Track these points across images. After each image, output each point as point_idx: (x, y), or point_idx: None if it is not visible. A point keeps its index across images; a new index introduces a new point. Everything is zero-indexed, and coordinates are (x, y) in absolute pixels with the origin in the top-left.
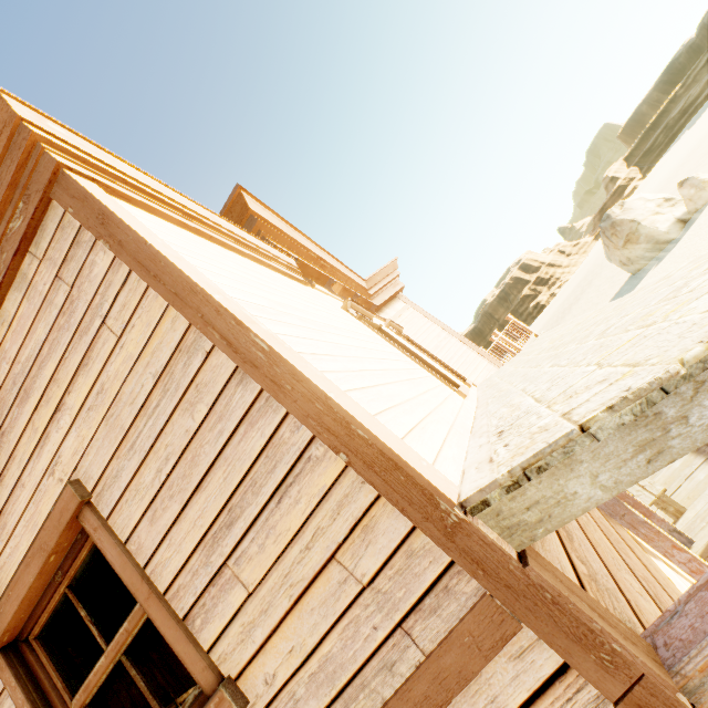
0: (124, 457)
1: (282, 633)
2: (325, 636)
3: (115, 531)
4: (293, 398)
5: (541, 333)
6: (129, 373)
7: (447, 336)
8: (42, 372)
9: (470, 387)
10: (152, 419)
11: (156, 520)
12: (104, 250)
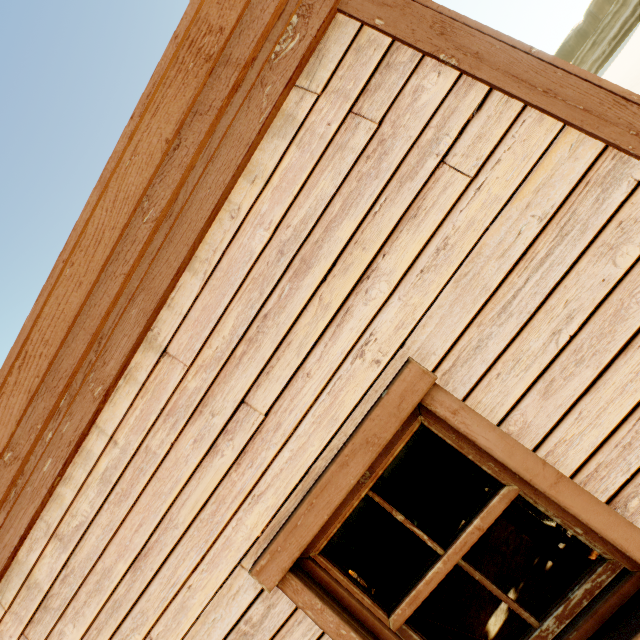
0: (490, 323)
1: None
2: None
3: (479, 413)
4: None
5: None
6: (494, 220)
7: None
8: (332, 234)
9: None
10: (538, 273)
11: (553, 392)
12: (437, 71)
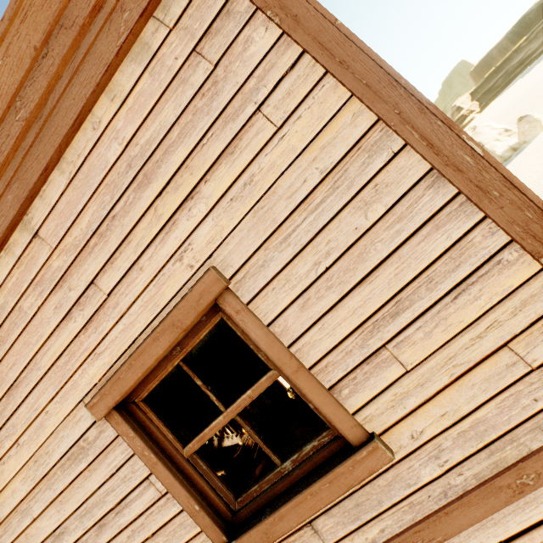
0: (274, 249)
1: (436, 402)
2: (482, 405)
3: (256, 315)
4: (499, 205)
5: None
6: (289, 166)
7: None
8: (169, 157)
9: None
10: (313, 215)
11: (307, 307)
12: (266, 26)
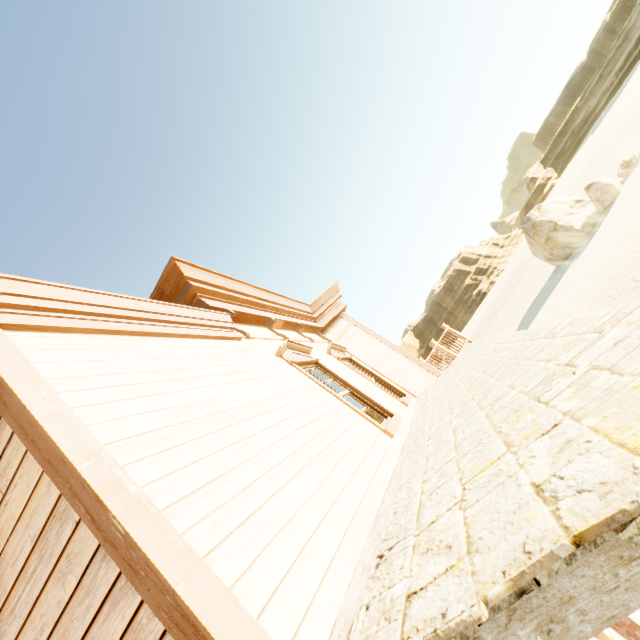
0: (6, 621)
1: None
2: None
3: None
4: (147, 586)
5: (474, 339)
6: (12, 532)
7: (388, 350)
8: None
9: (408, 405)
10: (30, 584)
11: None
12: None
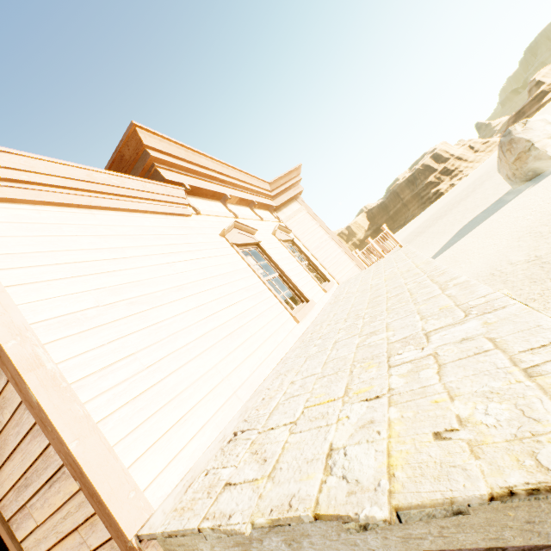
0: None
1: None
2: None
3: None
4: (52, 437)
5: (405, 245)
6: None
7: (328, 239)
8: None
9: (327, 291)
10: None
11: None
12: None
